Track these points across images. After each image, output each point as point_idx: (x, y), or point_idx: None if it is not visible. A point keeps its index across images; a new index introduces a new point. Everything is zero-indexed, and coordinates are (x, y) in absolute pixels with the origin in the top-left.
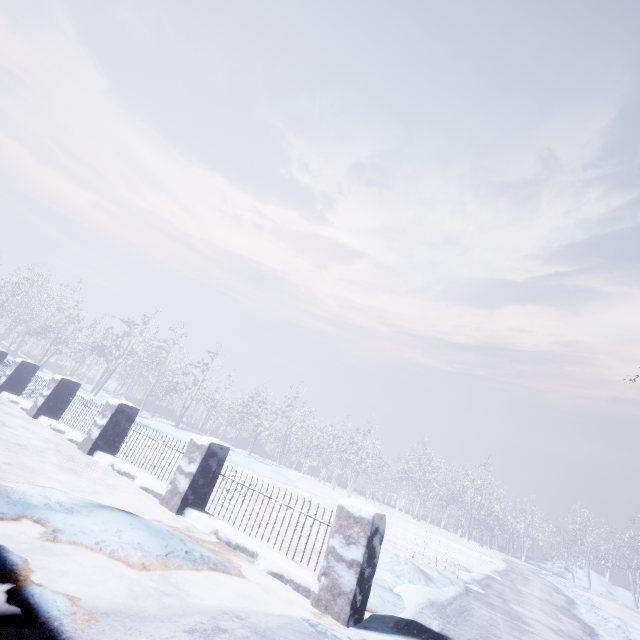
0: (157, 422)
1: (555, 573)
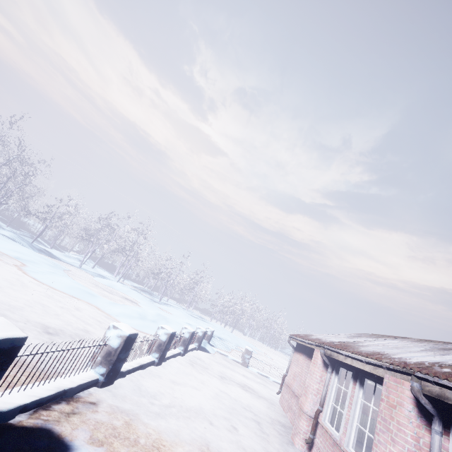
0: (177, 311)
1: (289, 355)
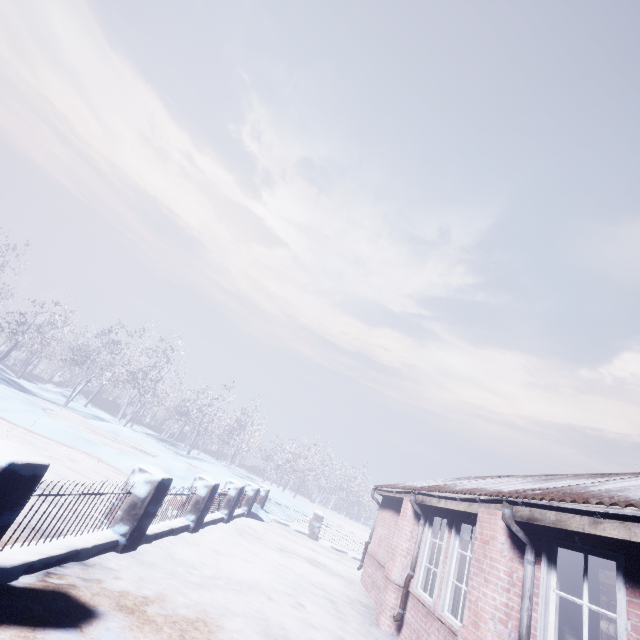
0: (215, 468)
1: None
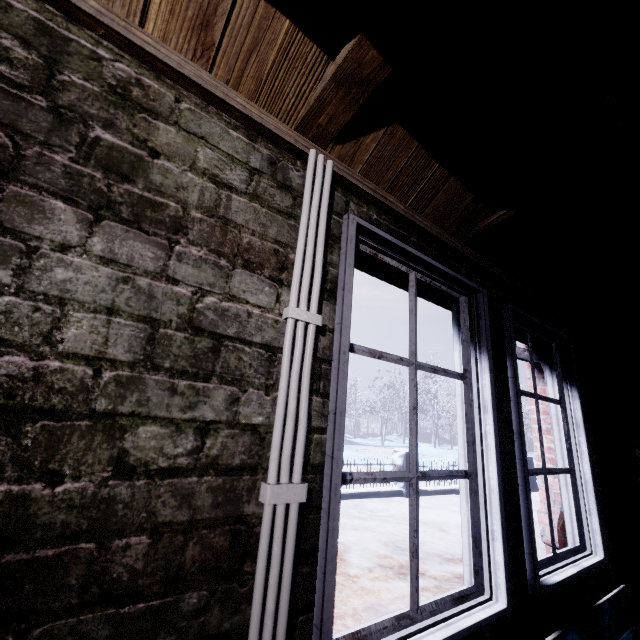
0: None
1: None
